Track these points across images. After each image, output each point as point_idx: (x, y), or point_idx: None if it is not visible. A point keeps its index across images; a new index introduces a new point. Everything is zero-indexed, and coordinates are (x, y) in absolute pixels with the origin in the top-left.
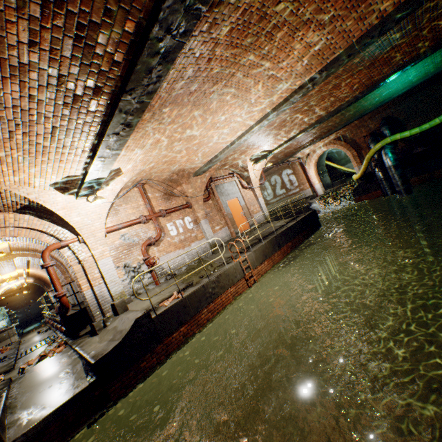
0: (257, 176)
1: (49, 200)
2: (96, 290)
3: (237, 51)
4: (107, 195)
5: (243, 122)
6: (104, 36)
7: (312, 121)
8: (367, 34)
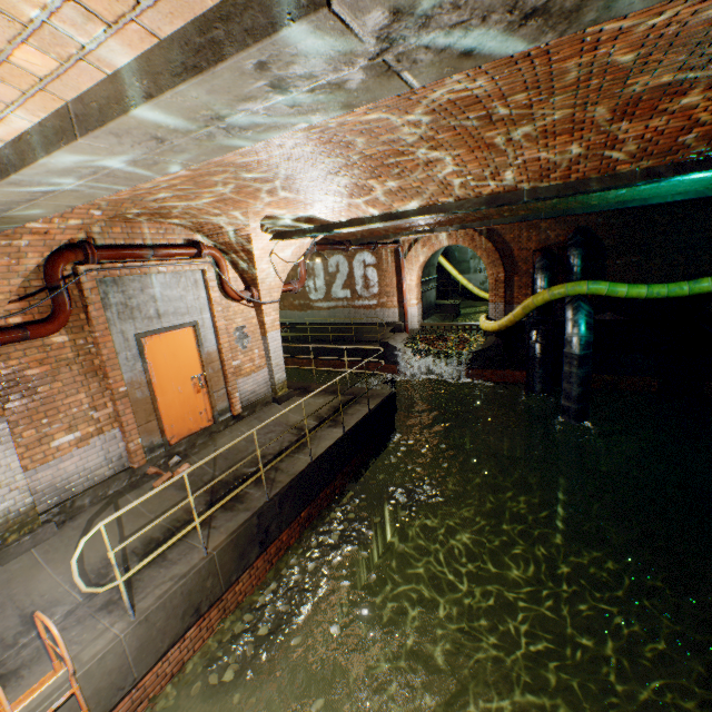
0: (283, 271)
1: None
2: None
3: None
4: None
5: None
6: None
7: (485, 188)
8: None
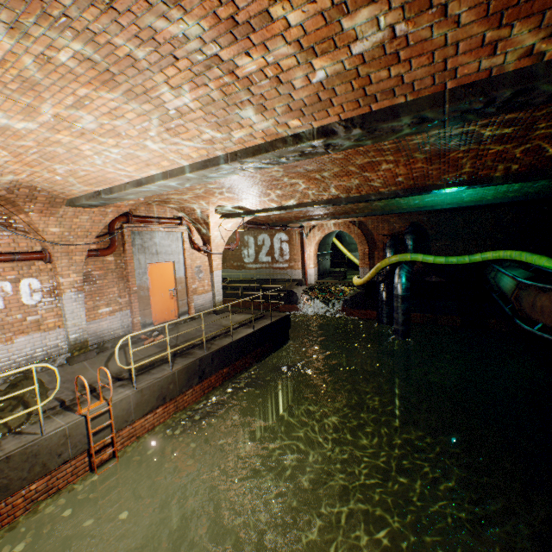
0: (226, 236)
1: None
2: None
3: None
4: None
5: (160, 150)
6: None
7: (324, 196)
8: (485, 84)
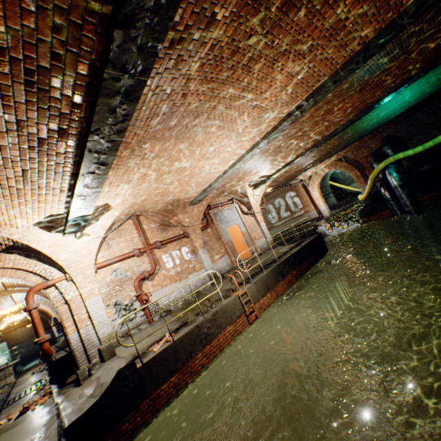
0: (258, 201)
1: (34, 239)
2: (82, 333)
3: (214, 85)
4: (97, 230)
5: (233, 151)
6: (57, 79)
7: (308, 145)
8: (350, 60)
